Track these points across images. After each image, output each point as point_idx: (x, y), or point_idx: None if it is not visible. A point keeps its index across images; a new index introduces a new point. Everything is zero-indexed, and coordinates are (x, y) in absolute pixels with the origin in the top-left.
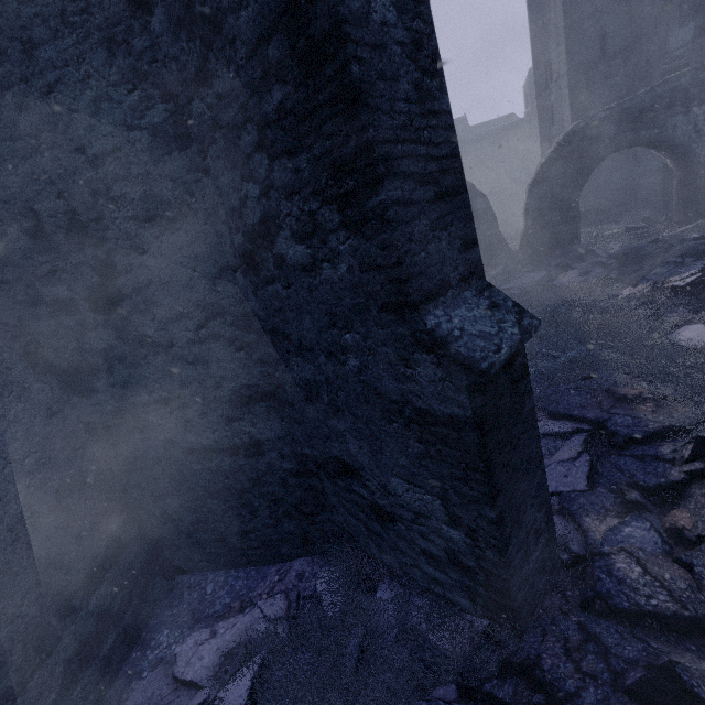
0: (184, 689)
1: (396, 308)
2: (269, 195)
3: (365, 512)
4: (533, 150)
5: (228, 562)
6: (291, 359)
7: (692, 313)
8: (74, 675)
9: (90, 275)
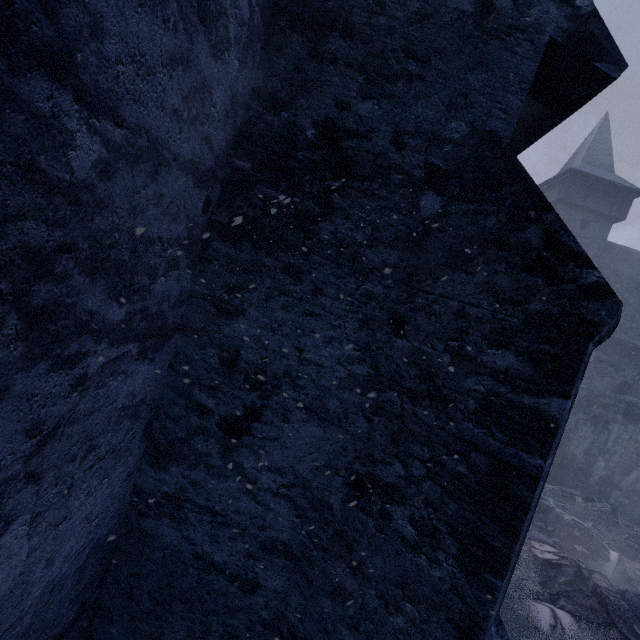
0: None
1: (461, 632)
2: (410, 484)
3: None
4: None
5: None
6: (339, 561)
7: (541, 584)
8: None
9: (239, 408)
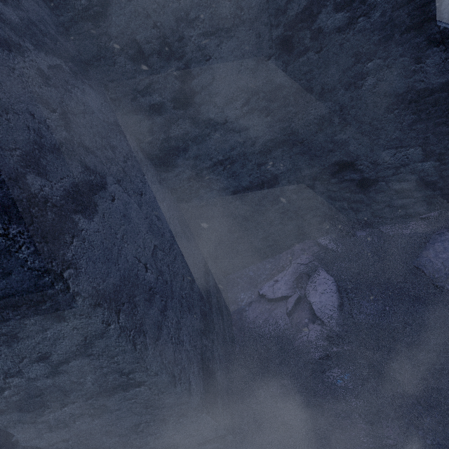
0: (278, 302)
1: (416, 27)
2: None
3: (350, 191)
4: None
5: (255, 259)
6: (310, 106)
7: None
8: (221, 311)
9: (174, 83)
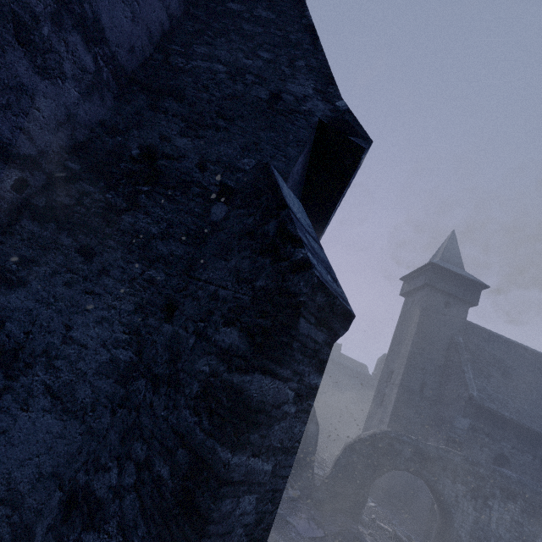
0: None
1: None
2: (116, 498)
3: None
4: (367, 398)
5: None
6: None
7: None
8: None
9: None
